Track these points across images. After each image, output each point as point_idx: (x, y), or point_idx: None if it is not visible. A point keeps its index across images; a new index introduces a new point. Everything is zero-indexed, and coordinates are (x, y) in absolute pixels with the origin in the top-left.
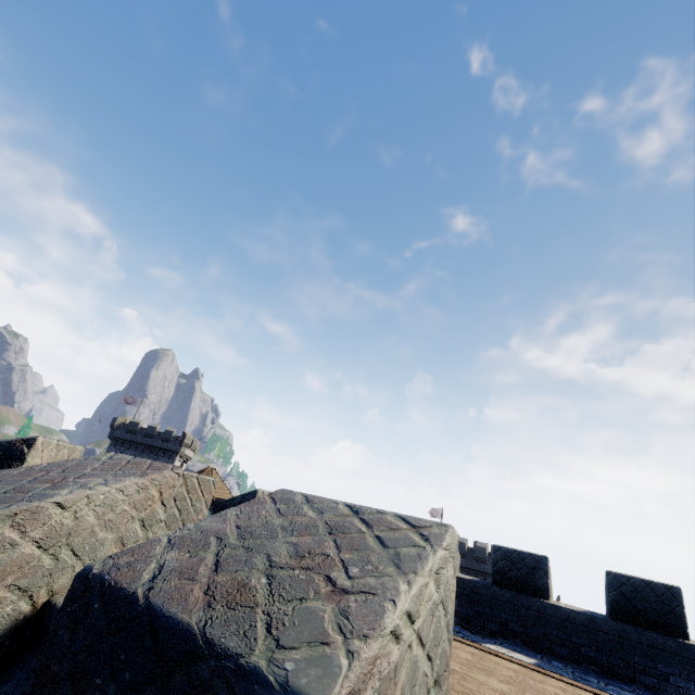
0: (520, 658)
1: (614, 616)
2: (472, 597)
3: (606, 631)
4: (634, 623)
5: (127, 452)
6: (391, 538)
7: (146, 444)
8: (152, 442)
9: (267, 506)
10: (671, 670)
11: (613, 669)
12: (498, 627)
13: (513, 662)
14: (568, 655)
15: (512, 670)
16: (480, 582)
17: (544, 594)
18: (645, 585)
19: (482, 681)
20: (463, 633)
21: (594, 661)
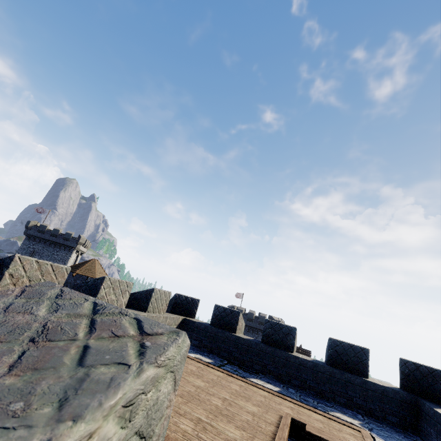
0: (270, 387)
1: (329, 363)
2: (248, 350)
3: (323, 372)
4: (340, 368)
5: (38, 245)
6: (101, 349)
7: (51, 241)
8: (56, 240)
9: (3, 300)
10: (355, 395)
11: (323, 393)
12: (261, 367)
13: (265, 391)
14: (299, 385)
15: (263, 396)
16: (254, 341)
17: (291, 349)
18: (350, 347)
19: (242, 406)
20: (238, 371)
21: (313, 389)
